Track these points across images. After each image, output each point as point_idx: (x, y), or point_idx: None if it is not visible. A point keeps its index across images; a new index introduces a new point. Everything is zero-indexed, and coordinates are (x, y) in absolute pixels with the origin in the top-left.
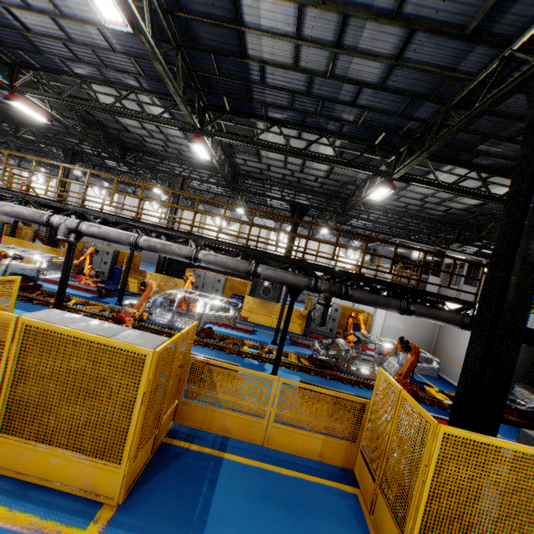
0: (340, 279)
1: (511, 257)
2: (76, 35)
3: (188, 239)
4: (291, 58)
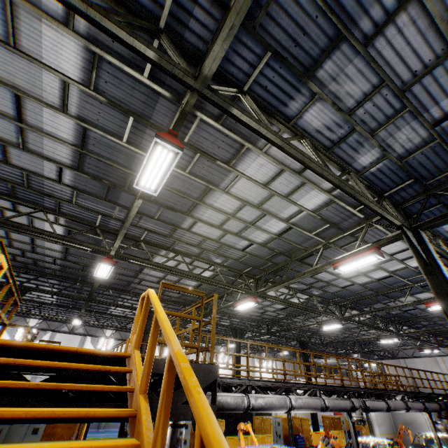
0: (432, 399)
1: None
2: (334, 281)
3: (389, 394)
4: (408, 301)
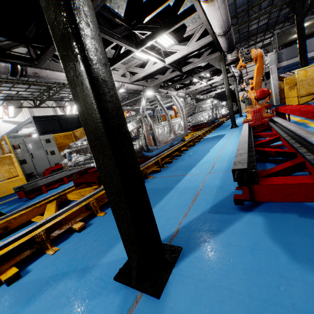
0: None
1: (305, 40)
2: None
3: None
4: None
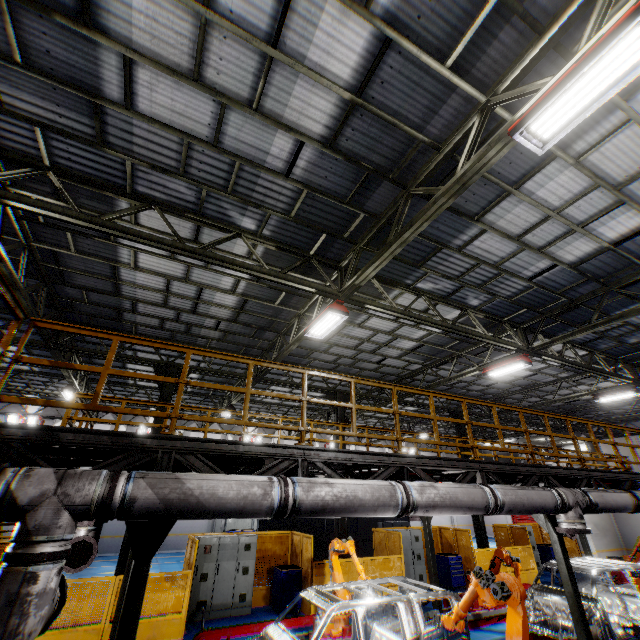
0: None
1: None
2: (511, 263)
3: (632, 481)
4: None
